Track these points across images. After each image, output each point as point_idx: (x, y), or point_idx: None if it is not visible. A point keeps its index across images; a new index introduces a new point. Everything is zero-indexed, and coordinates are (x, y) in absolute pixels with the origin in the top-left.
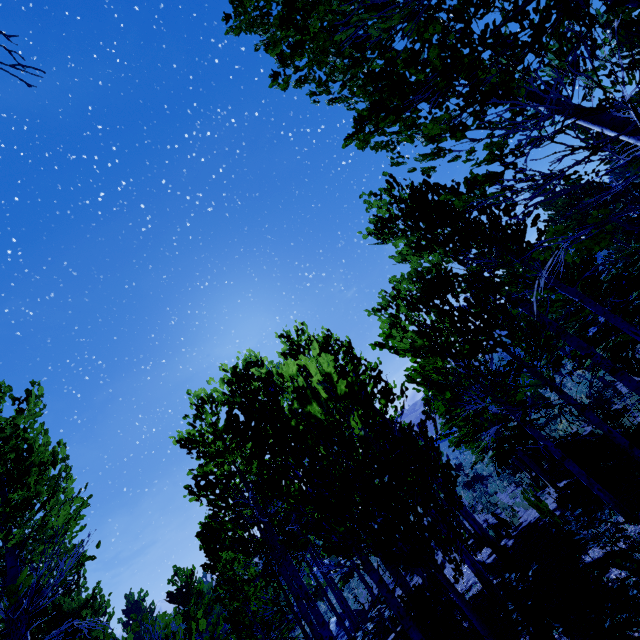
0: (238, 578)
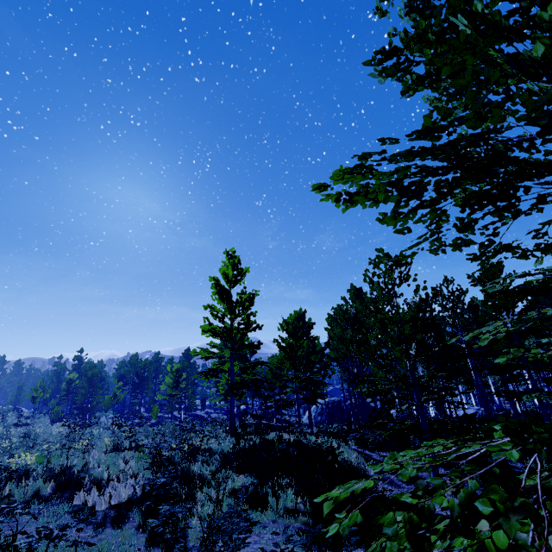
0: None
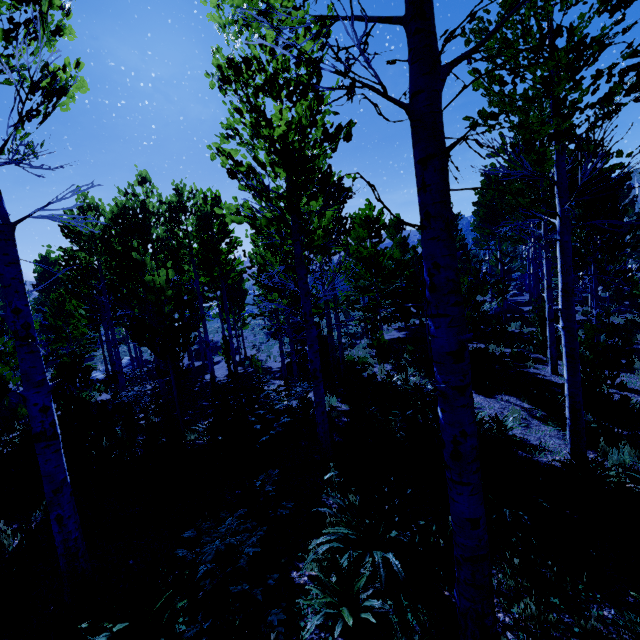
0: (66, 310)
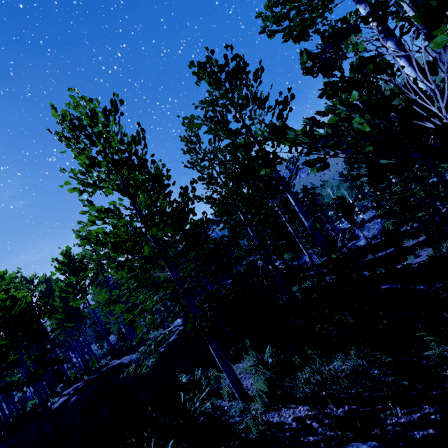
0: None
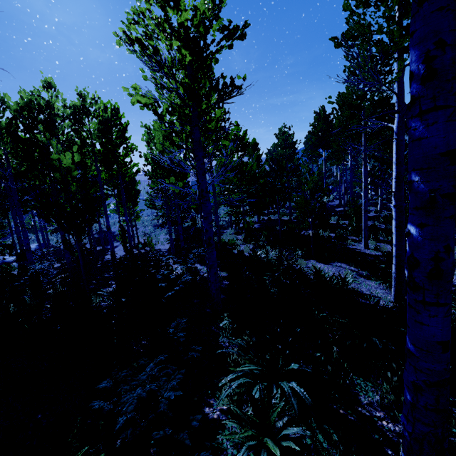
0: None
